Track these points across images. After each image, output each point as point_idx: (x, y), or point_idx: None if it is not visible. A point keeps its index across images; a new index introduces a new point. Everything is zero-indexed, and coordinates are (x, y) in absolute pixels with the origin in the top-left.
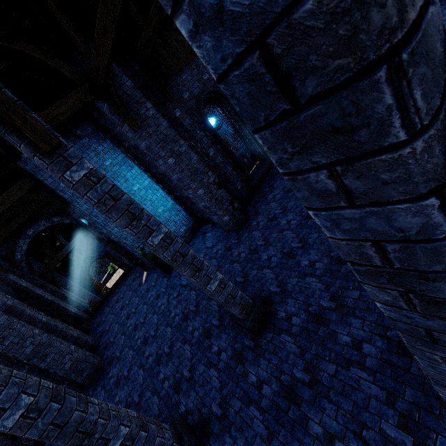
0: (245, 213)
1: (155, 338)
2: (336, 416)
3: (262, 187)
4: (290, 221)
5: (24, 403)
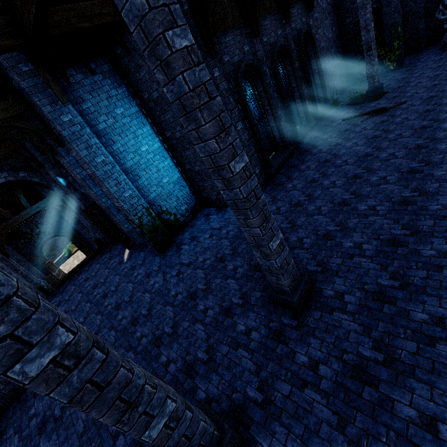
0: None
1: (148, 317)
2: (432, 396)
3: (277, 177)
4: (320, 207)
5: (59, 340)
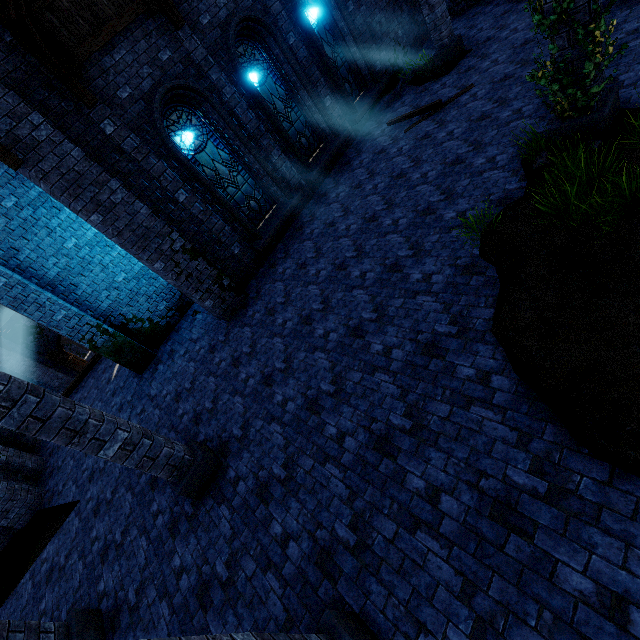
0: (243, 293)
1: (102, 473)
2: None
3: (277, 248)
4: (286, 321)
5: None
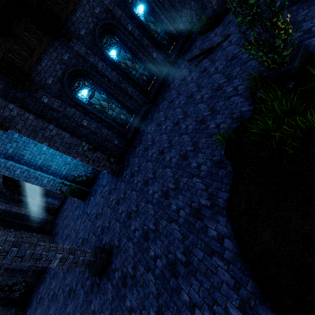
0: (121, 163)
1: None
2: None
3: (137, 137)
4: (138, 182)
5: None
